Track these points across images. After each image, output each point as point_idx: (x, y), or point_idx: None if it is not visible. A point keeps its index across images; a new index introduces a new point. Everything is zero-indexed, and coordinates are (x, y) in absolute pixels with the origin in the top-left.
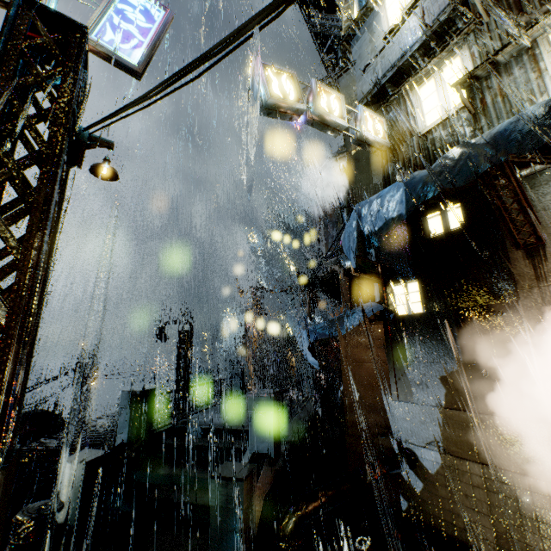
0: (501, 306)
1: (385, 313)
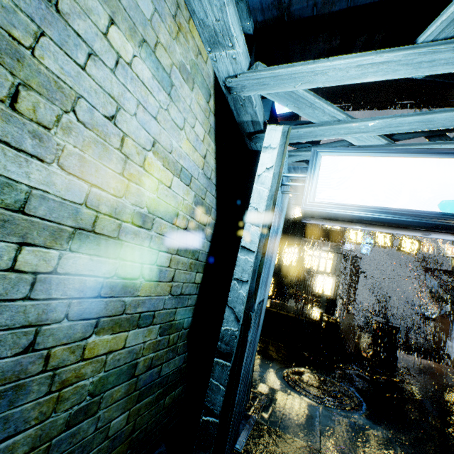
0: None
1: (448, 315)
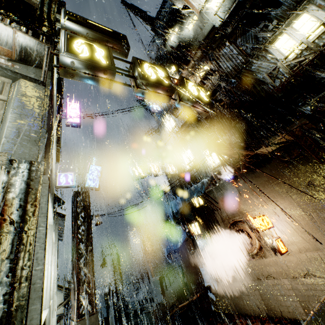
0: (217, 228)
1: (190, 235)
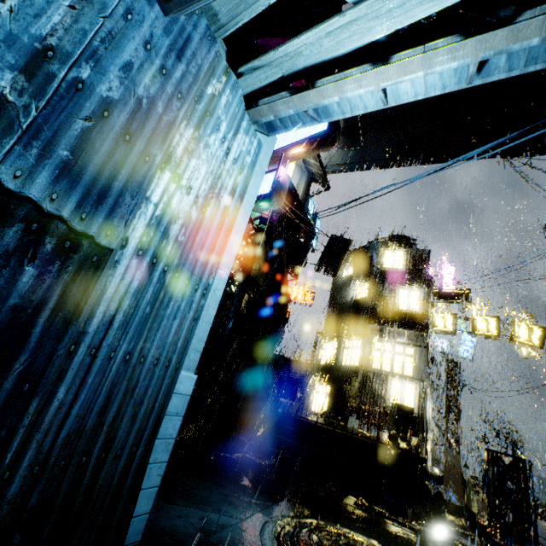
0: None
1: None
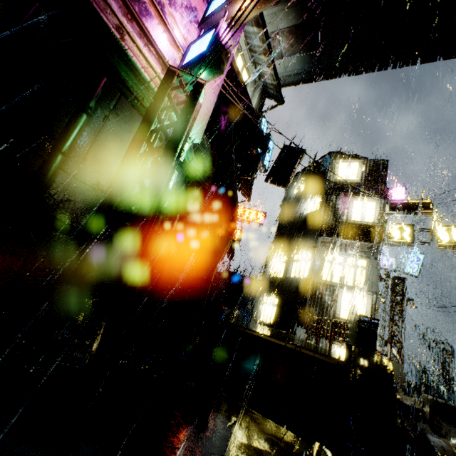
0: None
1: None
